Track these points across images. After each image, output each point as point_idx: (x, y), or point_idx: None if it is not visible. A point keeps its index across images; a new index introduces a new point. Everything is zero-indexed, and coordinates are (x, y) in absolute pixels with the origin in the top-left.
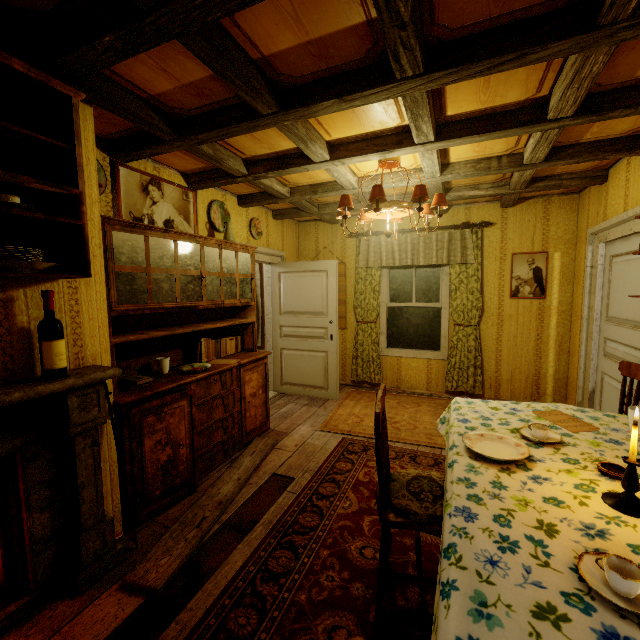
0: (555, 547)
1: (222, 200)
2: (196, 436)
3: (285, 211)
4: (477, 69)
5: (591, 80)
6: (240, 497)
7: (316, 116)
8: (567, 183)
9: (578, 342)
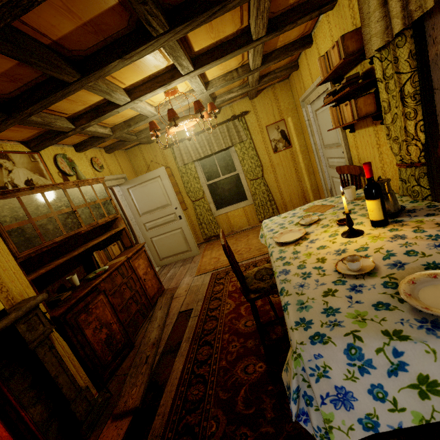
0: (326, 266)
1: (62, 152)
2: (119, 314)
3: (113, 145)
4: (201, 20)
5: (267, 12)
6: (164, 335)
7: (110, 74)
8: (279, 74)
9: (316, 165)
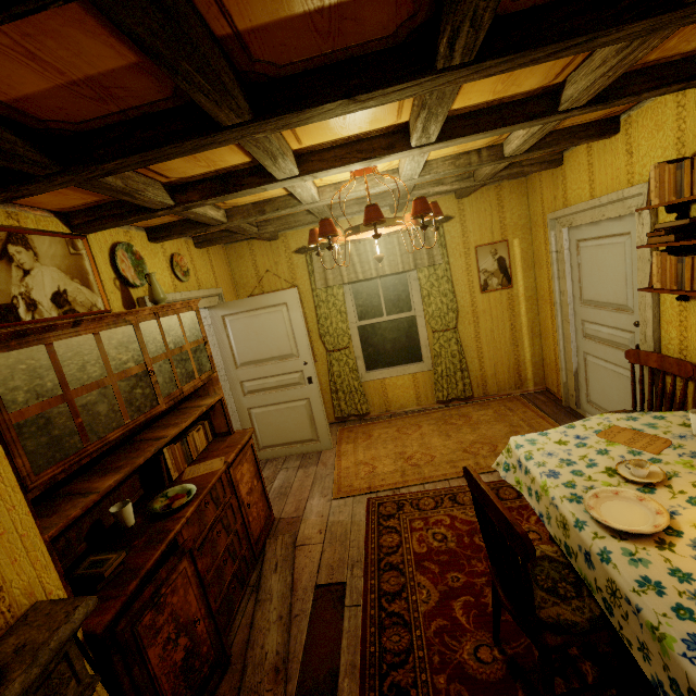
0: None
1: (126, 240)
2: (211, 596)
3: (211, 236)
4: (536, 56)
5: (627, 67)
6: (294, 644)
7: (306, 123)
8: (528, 170)
9: (551, 325)
